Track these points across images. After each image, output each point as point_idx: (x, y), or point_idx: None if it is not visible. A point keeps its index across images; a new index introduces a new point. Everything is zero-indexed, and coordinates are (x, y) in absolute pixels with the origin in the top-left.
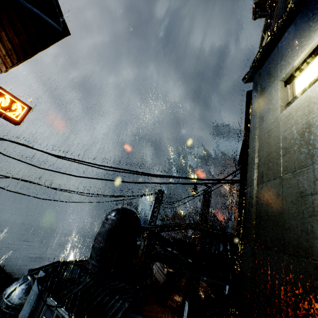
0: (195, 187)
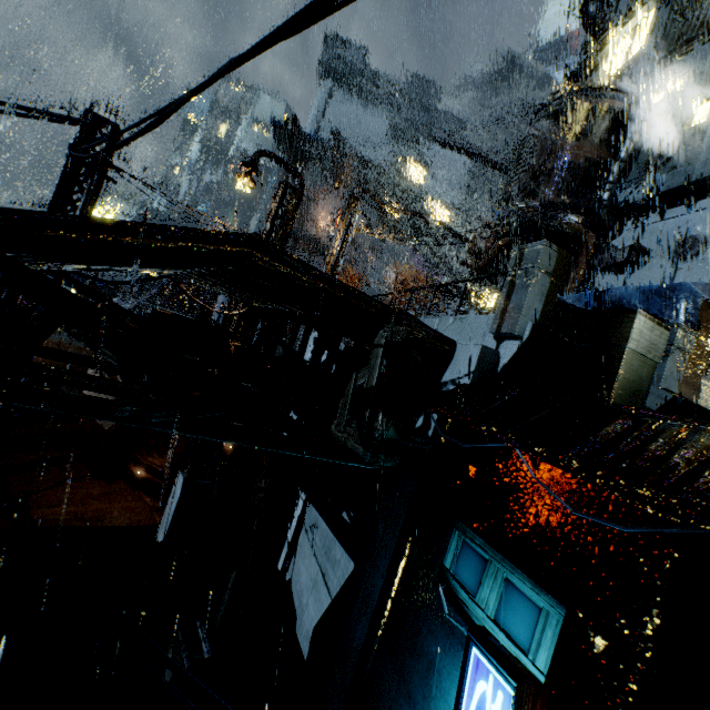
0: (254, 163)
